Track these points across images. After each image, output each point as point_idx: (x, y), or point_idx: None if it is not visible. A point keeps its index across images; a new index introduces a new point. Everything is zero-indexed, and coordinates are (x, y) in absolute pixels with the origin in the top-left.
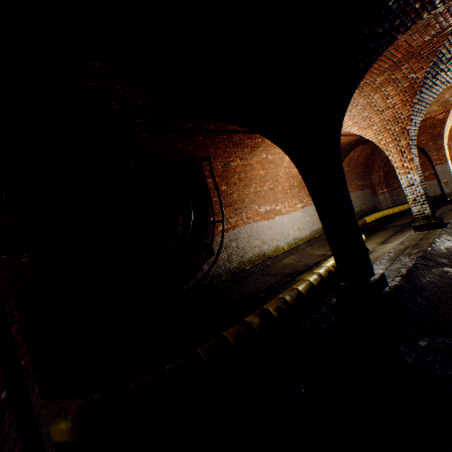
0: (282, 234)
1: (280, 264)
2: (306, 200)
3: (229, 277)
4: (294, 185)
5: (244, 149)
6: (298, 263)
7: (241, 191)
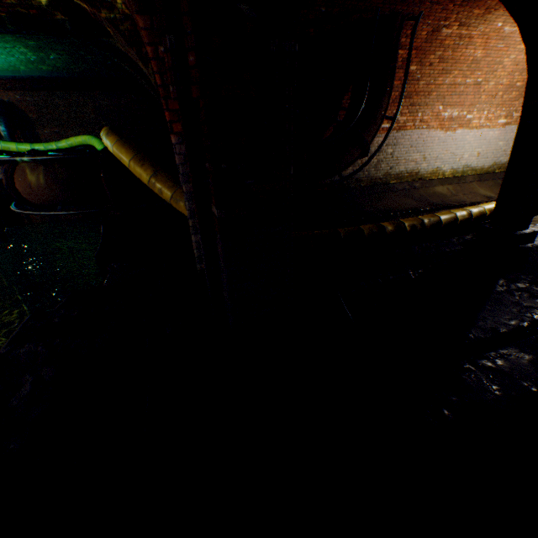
0: (453, 156)
1: (429, 191)
2: (516, 116)
3: (367, 186)
4: (516, 86)
5: (475, 9)
6: (451, 196)
7: (434, 78)
